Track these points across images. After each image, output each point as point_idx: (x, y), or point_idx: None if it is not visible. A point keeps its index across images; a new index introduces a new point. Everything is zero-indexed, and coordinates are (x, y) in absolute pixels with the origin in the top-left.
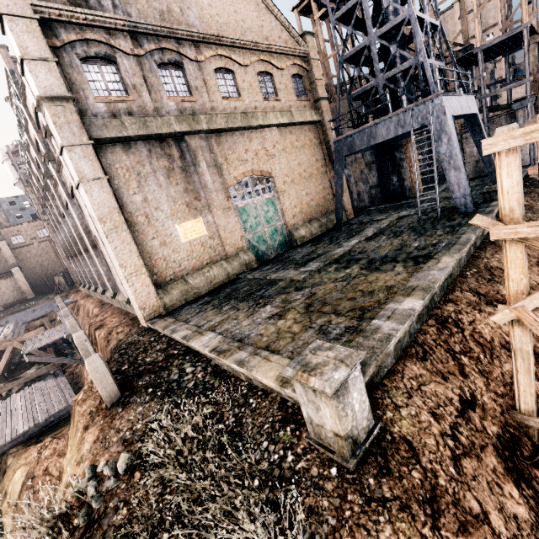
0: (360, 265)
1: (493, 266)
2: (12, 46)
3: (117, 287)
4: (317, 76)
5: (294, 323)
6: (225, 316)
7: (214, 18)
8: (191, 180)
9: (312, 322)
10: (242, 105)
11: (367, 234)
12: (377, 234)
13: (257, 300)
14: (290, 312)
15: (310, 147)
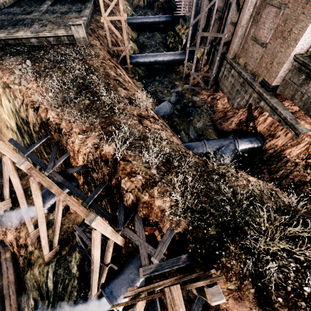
0: (59, 13)
1: (97, 19)
2: None
3: None
4: None
5: (54, 26)
6: (15, 30)
7: None
8: None
9: (59, 25)
10: None
11: (49, 3)
12: (54, 4)
13: (24, 25)
14: (48, 25)
15: None
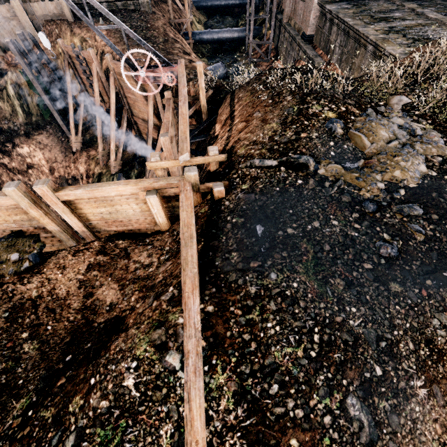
0: None
1: None
2: None
3: None
4: None
5: None
6: None
7: None
8: None
9: None
10: None
11: None
12: None
13: None
14: None
15: None
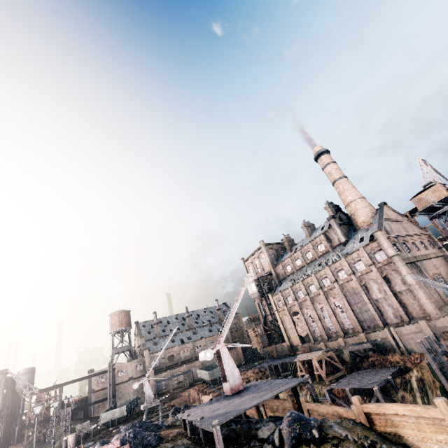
0: None
1: None
2: (381, 245)
3: (385, 323)
4: (435, 240)
5: None
6: None
7: (405, 230)
8: (422, 275)
9: None
10: (421, 252)
11: None
12: None
13: None
14: None
15: (446, 265)
